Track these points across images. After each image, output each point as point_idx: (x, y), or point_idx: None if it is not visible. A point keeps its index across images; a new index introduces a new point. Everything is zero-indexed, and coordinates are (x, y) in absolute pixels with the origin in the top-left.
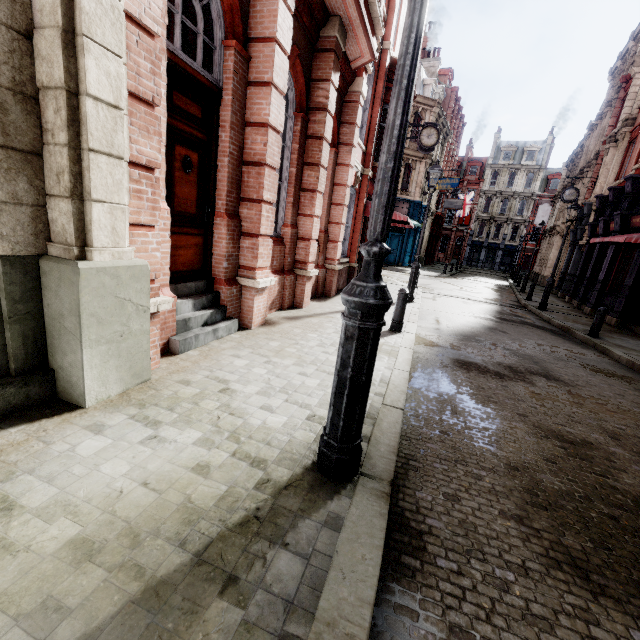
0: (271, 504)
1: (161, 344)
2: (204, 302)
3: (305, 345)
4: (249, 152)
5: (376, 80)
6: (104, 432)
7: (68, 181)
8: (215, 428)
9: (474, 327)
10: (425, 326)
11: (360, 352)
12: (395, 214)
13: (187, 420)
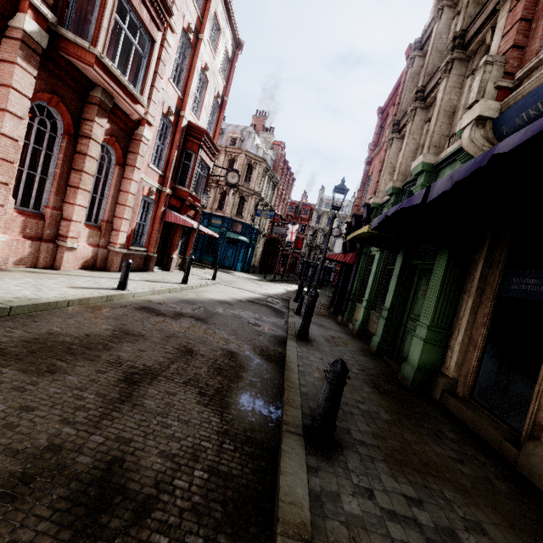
0: None
1: None
2: None
3: (5, 281)
4: None
5: (174, 132)
6: None
7: None
8: None
9: (211, 300)
10: (167, 294)
11: None
12: (185, 221)
13: None
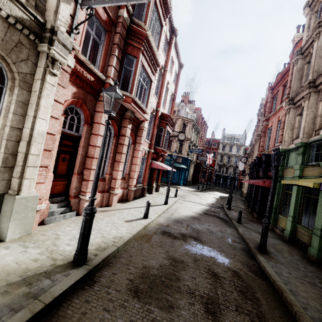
0: (52, 269)
1: (40, 220)
2: (63, 205)
3: (100, 222)
4: (89, 153)
5: (155, 120)
6: (9, 249)
7: (19, 174)
8: (46, 249)
9: (187, 217)
10: (164, 216)
11: (85, 225)
12: (162, 167)
13: (38, 247)
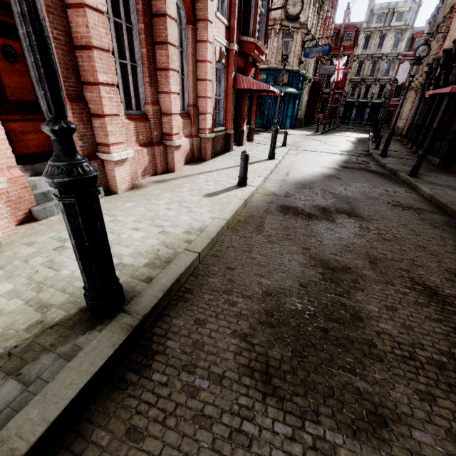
0: (30, 342)
1: (22, 214)
2: None
3: (155, 204)
4: (76, 36)
5: None
6: None
7: None
8: (28, 281)
9: (315, 176)
10: (274, 178)
11: (74, 223)
12: (259, 84)
13: (9, 276)
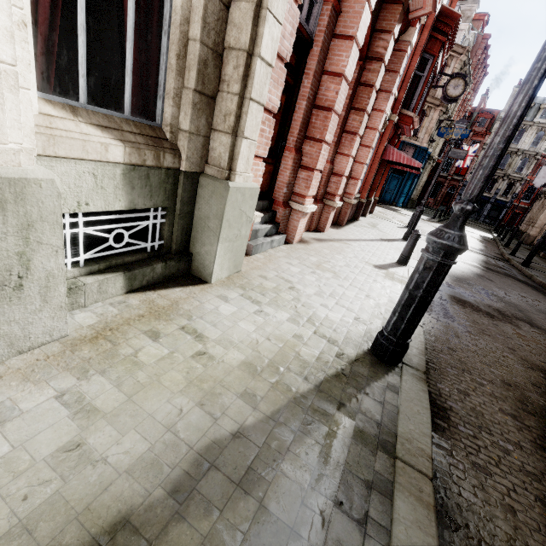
0: (350, 368)
1: None
2: (266, 218)
3: (336, 264)
4: (321, 97)
5: (422, 28)
6: (229, 302)
7: (233, 121)
8: (296, 313)
9: (464, 271)
10: None
11: (433, 280)
12: (410, 160)
13: (276, 304)
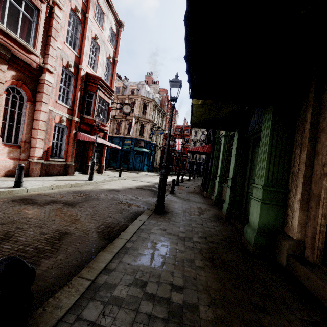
0: None
1: None
2: None
3: None
4: None
5: (76, 80)
6: None
7: None
8: None
9: (103, 189)
10: (66, 188)
11: None
12: (90, 138)
13: None
